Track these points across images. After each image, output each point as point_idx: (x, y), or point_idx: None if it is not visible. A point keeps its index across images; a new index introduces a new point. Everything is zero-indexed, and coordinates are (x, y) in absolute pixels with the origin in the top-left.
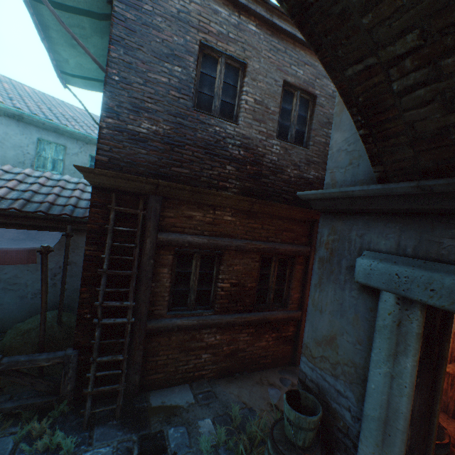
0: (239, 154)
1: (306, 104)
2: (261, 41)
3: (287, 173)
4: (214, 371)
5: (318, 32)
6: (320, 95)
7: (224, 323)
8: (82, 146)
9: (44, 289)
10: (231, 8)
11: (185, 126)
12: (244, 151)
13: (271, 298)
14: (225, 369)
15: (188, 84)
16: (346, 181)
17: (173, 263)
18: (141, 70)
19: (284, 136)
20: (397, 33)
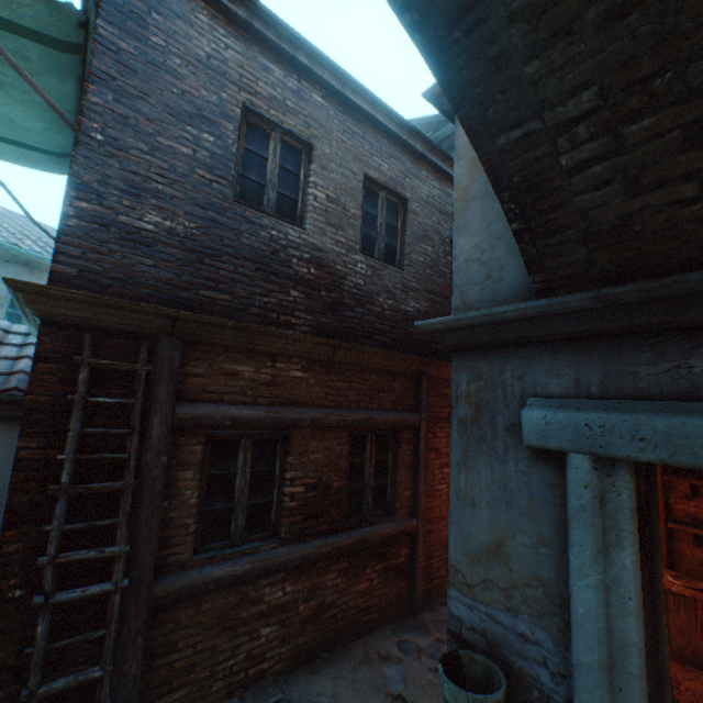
0: (309, 273)
1: (395, 210)
2: (331, 118)
3: (379, 304)
4: (284, 658)
5: (463, 81)
6: (412, 199)
7: (299, 560)
8: None
9: None
10: (287, 67)
11: (222, 224)
12: (316, 268)
13: (371, 502)
14: (304, 648)
15: (226, 163)
16: (486, 302)
17: (204, 459)
18: (146, 131)
19: (370, 251)
20: (570, 89)
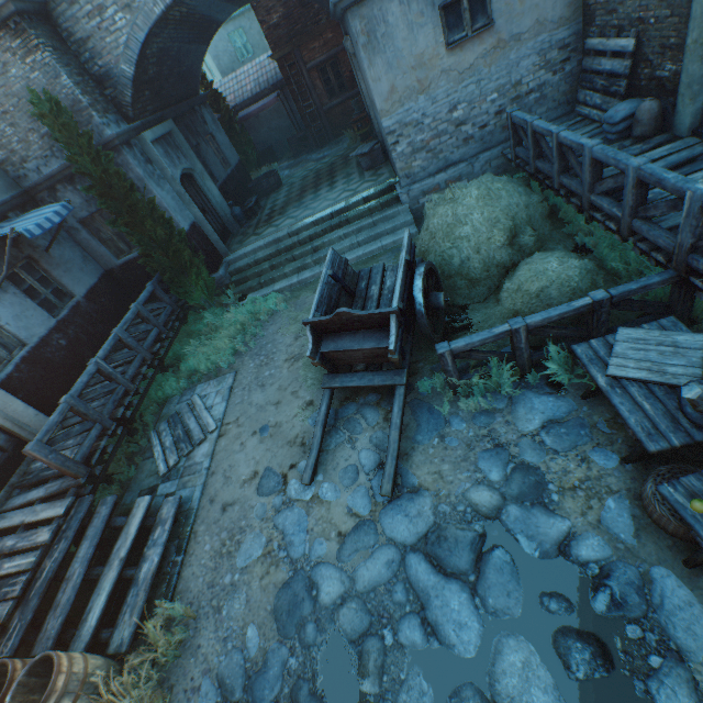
0: None
1: None
2: None
3: None
4: None
5: None
6: None
7: (355, 95)
8: (249, 18)
9: (286, 111)
10: None
11: (287, 2)
12: None
13: None
14: None
15: None
16: None
17: (320, 77)
18: None
19: None
20: None
